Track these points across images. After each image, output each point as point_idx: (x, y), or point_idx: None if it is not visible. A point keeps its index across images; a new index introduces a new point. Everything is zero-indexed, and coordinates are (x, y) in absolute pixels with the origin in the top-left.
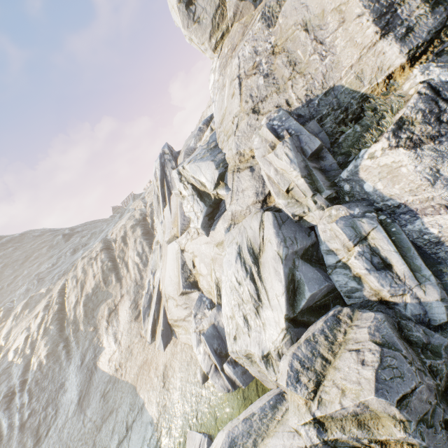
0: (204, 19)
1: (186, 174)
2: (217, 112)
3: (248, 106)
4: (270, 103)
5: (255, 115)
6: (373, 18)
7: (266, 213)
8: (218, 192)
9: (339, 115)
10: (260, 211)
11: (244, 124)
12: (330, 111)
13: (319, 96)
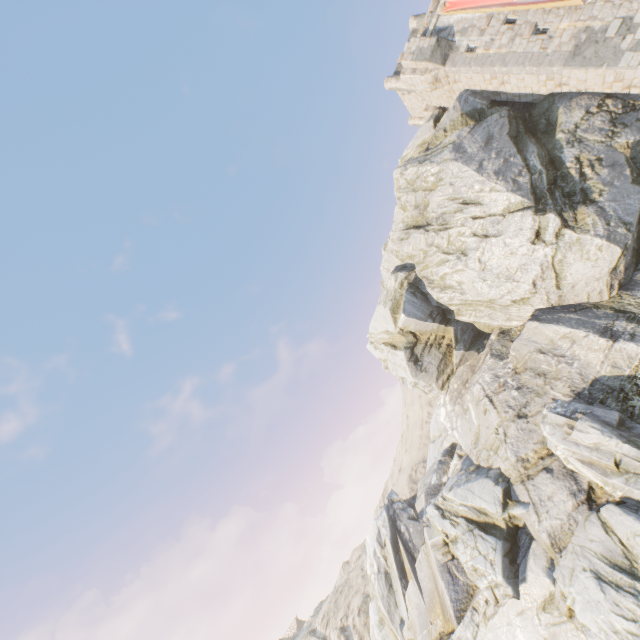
0: (430, 368)
1: (449, 506)
2: (464, 435)
3: (510, 414)
4: (535, 405)
5: (522, 419)
6: (597, 335)
7: (602, 508)
8: (509, 513)
9: (618, 394)
10: (591, 511)
11: (513, 430)
12: (605, 395)
13: (585, 387)
